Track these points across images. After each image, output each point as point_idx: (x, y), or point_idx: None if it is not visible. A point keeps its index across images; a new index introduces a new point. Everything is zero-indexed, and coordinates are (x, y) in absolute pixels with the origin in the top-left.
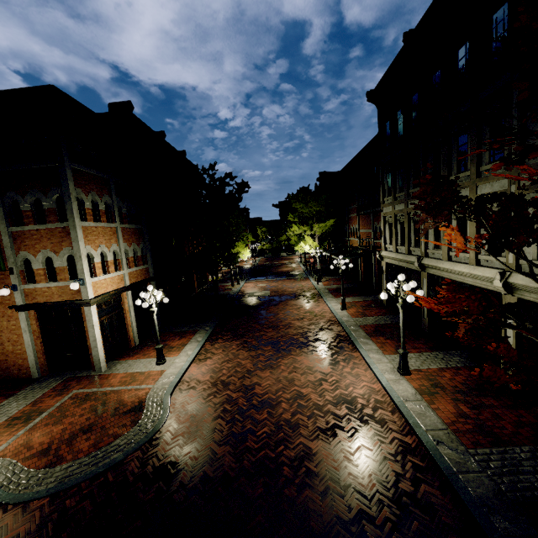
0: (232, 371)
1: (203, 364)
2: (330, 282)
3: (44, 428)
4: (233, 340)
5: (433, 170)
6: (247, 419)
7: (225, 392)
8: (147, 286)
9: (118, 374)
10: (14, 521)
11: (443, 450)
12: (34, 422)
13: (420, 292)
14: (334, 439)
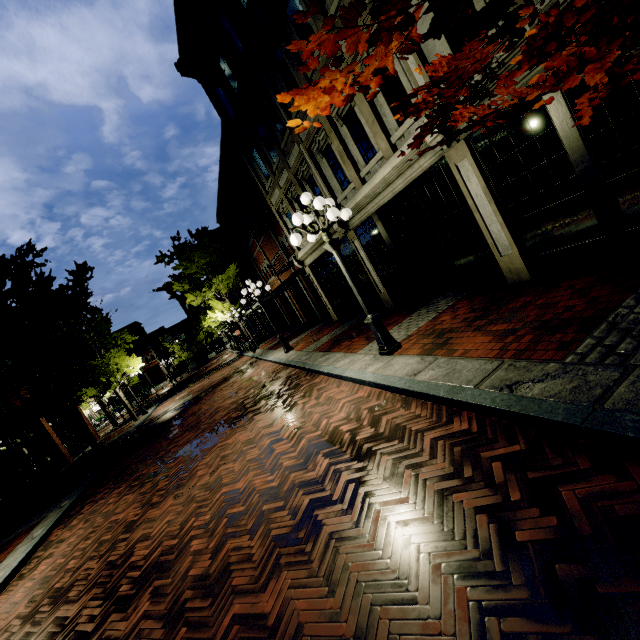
0: (89, 552)
1: (25, 581)
2: (269, 342)
3: None
4: (113, 490)
5: (288, 89)
6: None
7: (51, 619)
8: None
9: None
10: None
11: (531, 392)
12: None
13: (346, 211)
14: (316, 540)
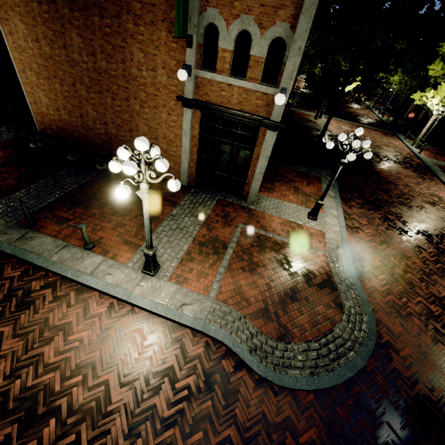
0: (403, 264)
1: (359, 236)
2: (431, 153)
3: (242, 273)
4: (369, 208)
5: None
6: None
7: (418, 299)
8: None
9: (272, 216)
10: (295, 416)
11: None
12: (225, 258)
13: None
14: None
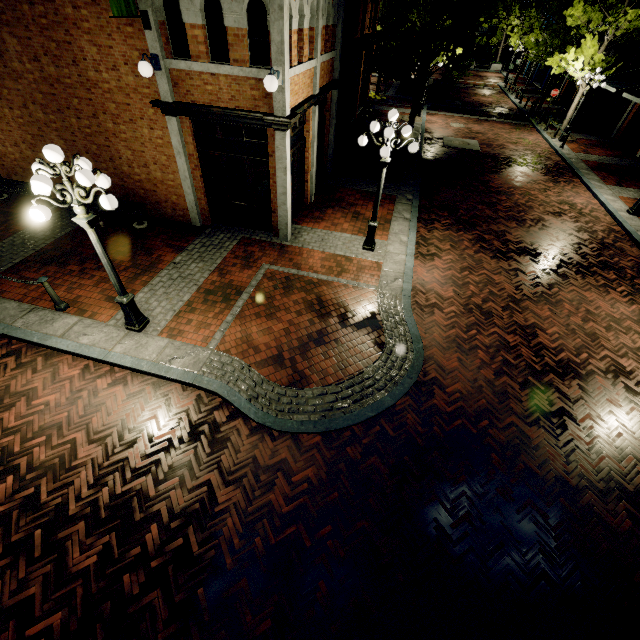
0: (485, 292)
1: (432, 265)
2: (581, 145)
3: (256, 319)
4: (458, 229)
5: None
6: (550, 389)
7: (492, 330)
8: (326, 97)
9: (313, 251)
10: (293, 458)
11: None
12: (237, 305)
13: None
14: None
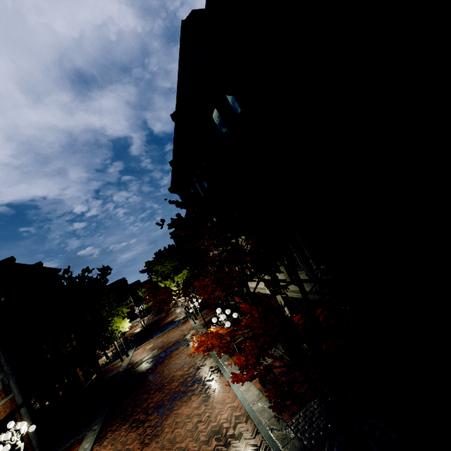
0: None
1: None
2: (204, 315)
3: None
4: (122, 425)
5: None
6: None
7: None
8: (16, 417)
9: None
10: None
11: (274, 435)
12: None
13: (234, 315)
14: None
